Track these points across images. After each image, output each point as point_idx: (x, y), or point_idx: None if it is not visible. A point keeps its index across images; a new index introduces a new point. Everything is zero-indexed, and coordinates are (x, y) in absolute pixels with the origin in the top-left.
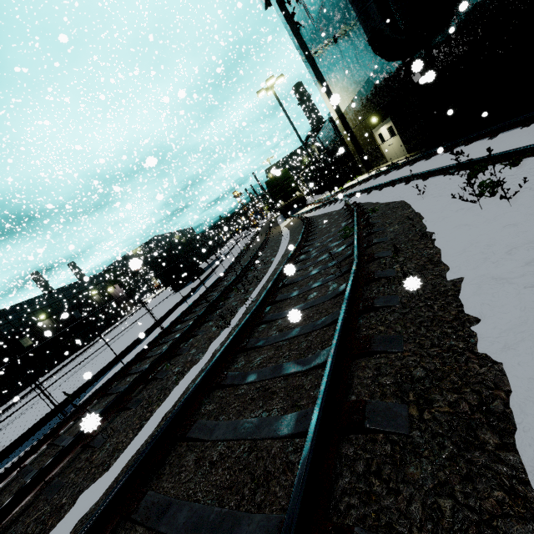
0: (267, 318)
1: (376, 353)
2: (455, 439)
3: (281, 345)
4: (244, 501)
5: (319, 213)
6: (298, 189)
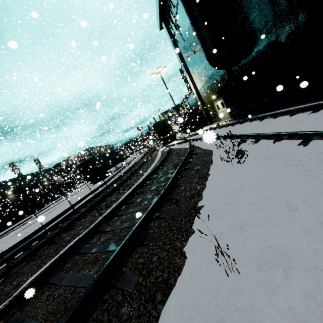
0: (119, 213)
1: (145, 245)
2: (147, 296)
3: (116, 232)
4: (55, 321)
5: (177, 147)
6: (171, 130)
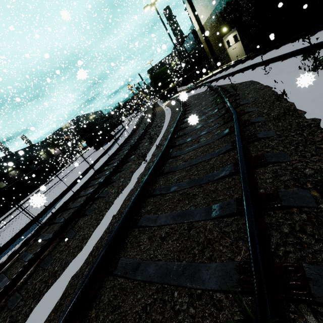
0: (173, 155)
1: (271, 163)
2: None
3: (190, 169)
4: (197, 257)
5: (189, 95)
6: (172, 81)
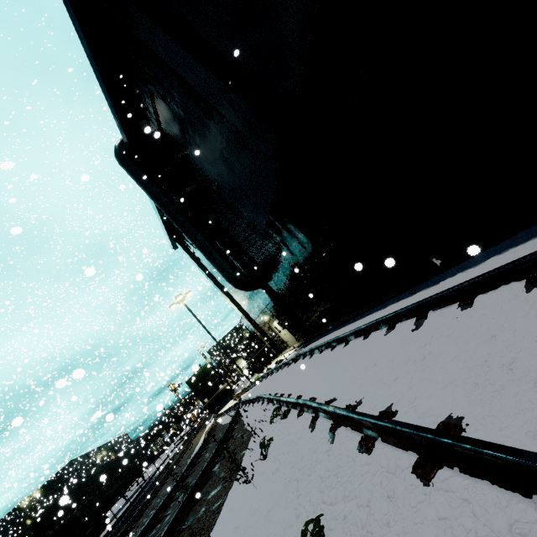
0: None
1: None
2: None
3: None
4: None
5: (224, 421)
6: (221, 382)
